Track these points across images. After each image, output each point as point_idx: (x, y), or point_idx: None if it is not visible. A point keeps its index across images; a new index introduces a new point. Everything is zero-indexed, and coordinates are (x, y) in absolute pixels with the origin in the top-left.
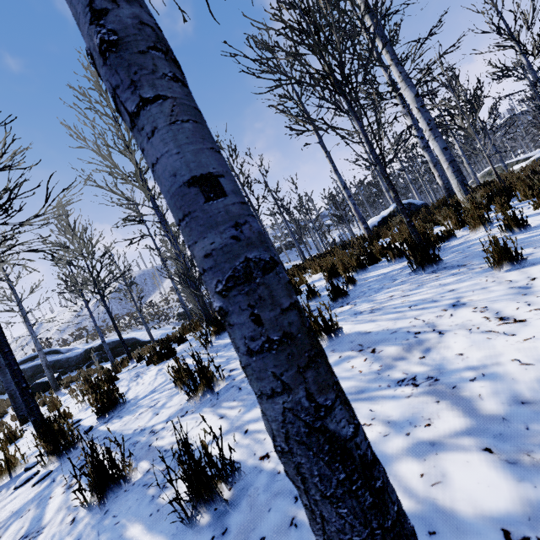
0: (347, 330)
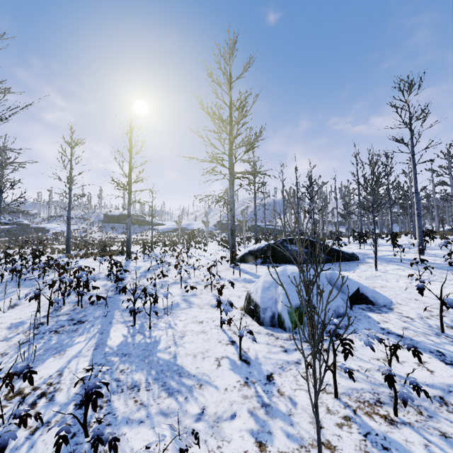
0: None
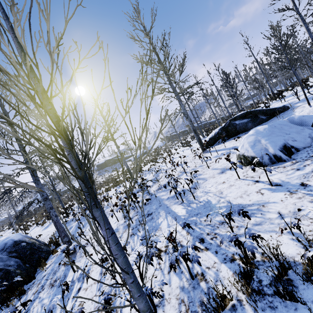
0: None
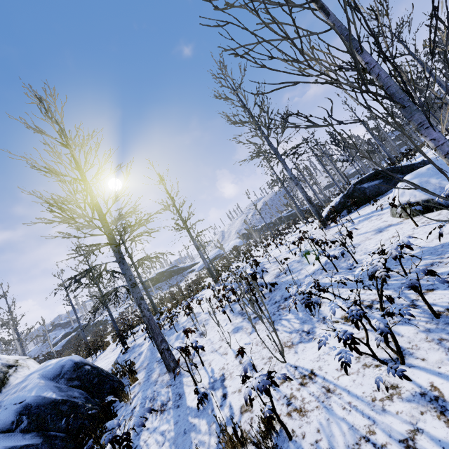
0: None
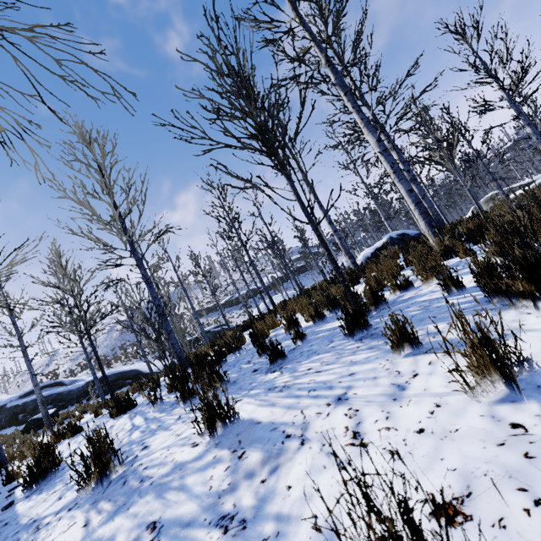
0: (247, 413)
